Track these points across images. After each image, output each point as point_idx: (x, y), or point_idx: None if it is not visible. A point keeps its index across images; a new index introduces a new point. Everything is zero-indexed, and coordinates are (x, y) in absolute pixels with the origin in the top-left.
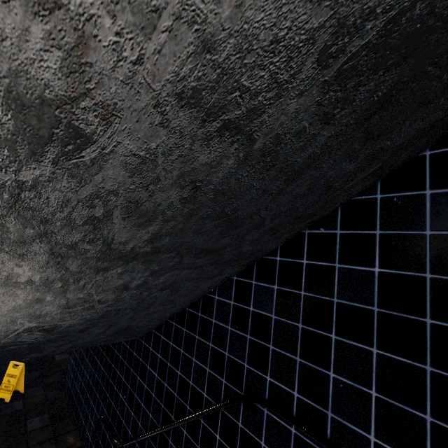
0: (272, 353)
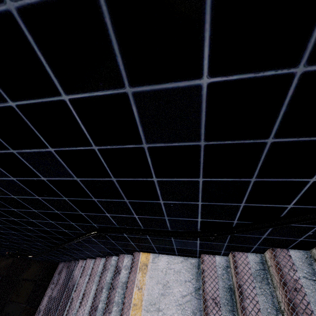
0: (100, 203)
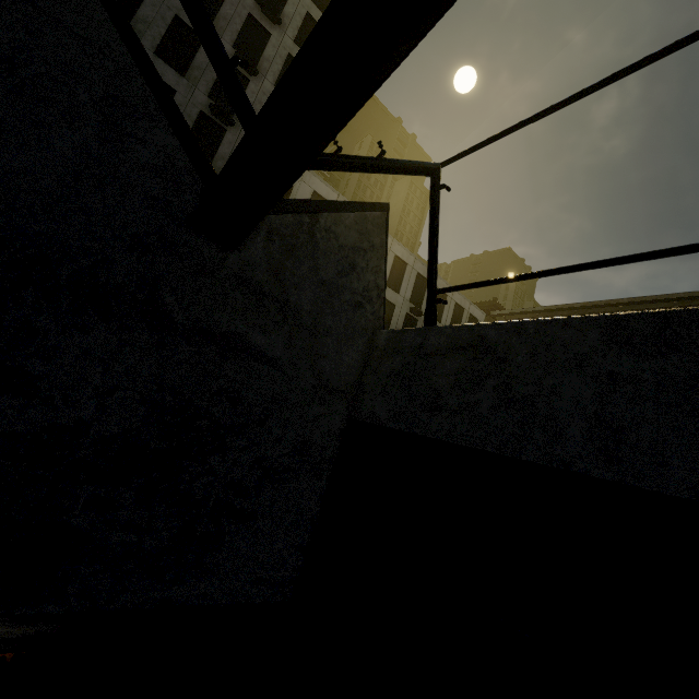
0: None
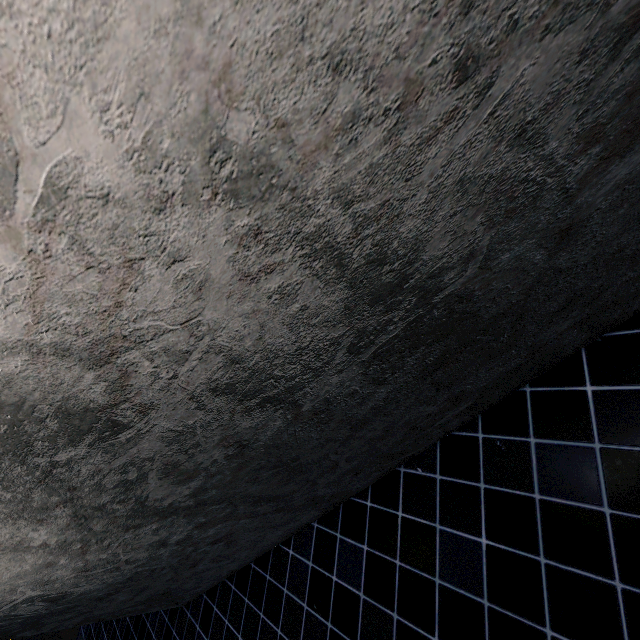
0: None
